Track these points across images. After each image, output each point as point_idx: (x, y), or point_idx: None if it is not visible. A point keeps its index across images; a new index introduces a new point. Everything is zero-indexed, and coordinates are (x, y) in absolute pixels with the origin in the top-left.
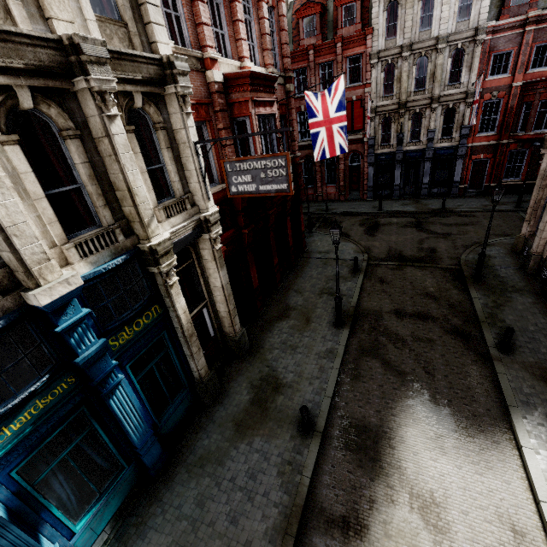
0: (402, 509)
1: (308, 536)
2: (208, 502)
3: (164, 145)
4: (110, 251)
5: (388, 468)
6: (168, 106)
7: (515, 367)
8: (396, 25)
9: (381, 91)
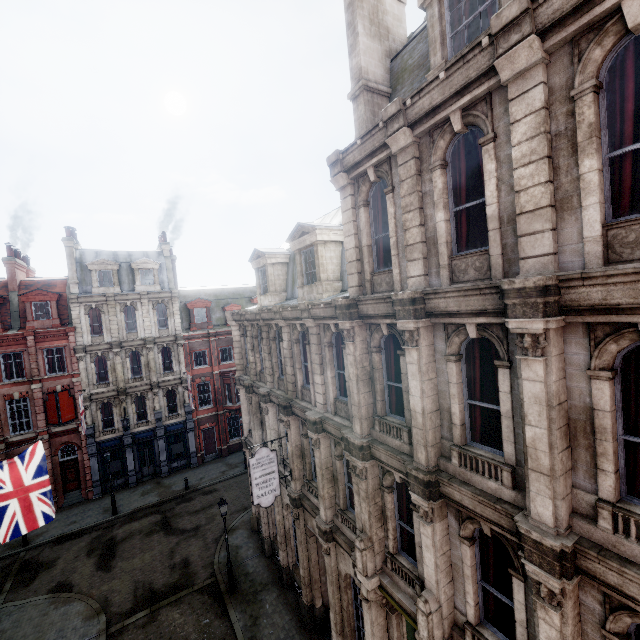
0: None
1: None
2: None
3: None
4: None
5: None
6: None
7: None
8: (101, 325)
9: (95, 379)
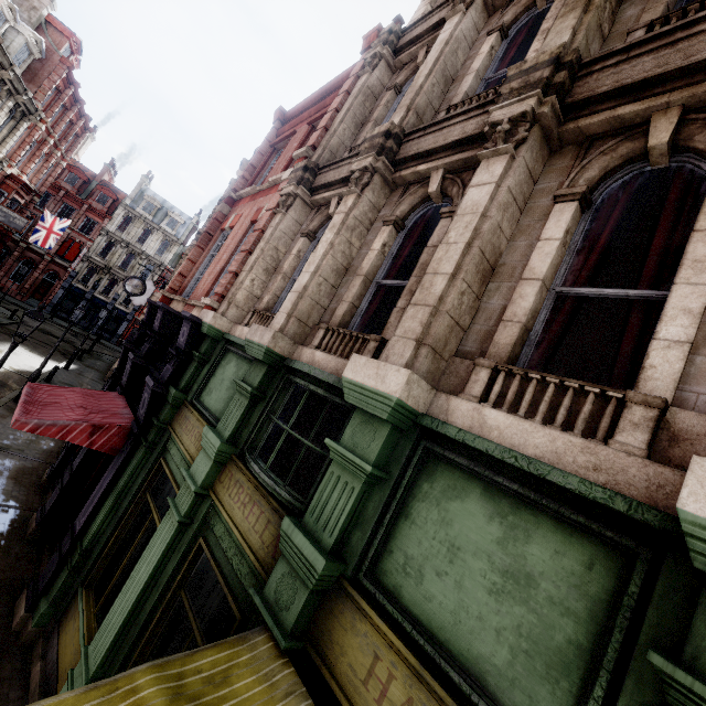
0: None
1: None
2: None
3: None
4: None
5: None
6: None
7: (79, 362)
8: (127, 228)
9: (100, 251)
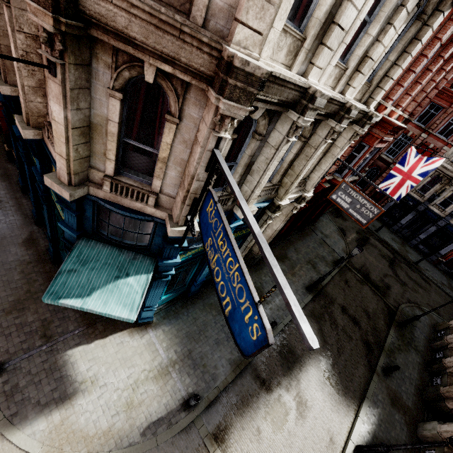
0: (290, 396)
1: (246, 374)
2: (208, 327)
3: (324, 151)
4: (266, 197)
5: (293, 377)
6: (345, 131)
7: (383, 384)
8: None
9: None
